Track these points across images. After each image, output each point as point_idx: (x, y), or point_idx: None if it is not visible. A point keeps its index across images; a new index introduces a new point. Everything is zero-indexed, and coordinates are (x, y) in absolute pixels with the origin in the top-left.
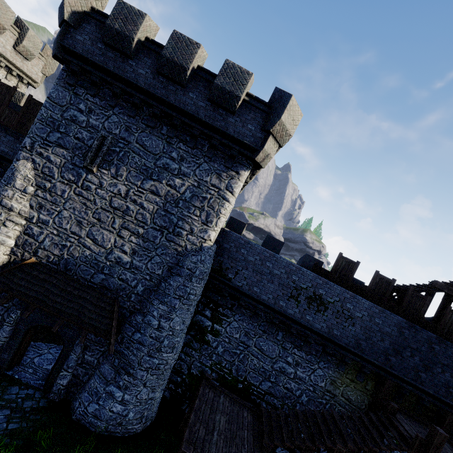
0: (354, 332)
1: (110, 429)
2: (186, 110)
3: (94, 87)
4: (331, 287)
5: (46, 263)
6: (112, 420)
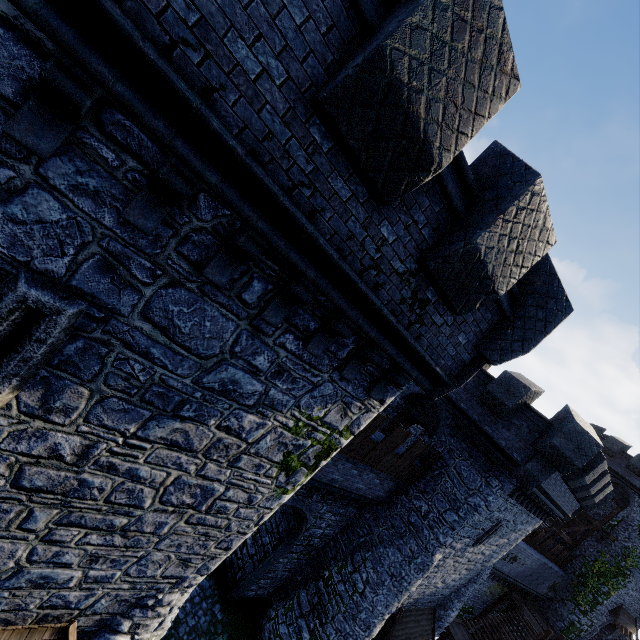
0: (520, 570)
1: None
2: (561, 506)
3: (523, 496)
4: (525, 552)
5: (405, 605)
6: None
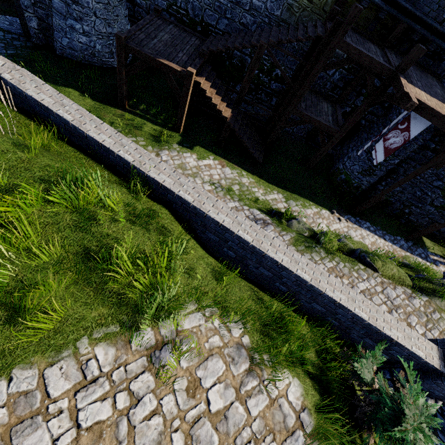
0: None
1: (88, 59)
2: None
3: None
4: None
5: None
6: (85, 50)
